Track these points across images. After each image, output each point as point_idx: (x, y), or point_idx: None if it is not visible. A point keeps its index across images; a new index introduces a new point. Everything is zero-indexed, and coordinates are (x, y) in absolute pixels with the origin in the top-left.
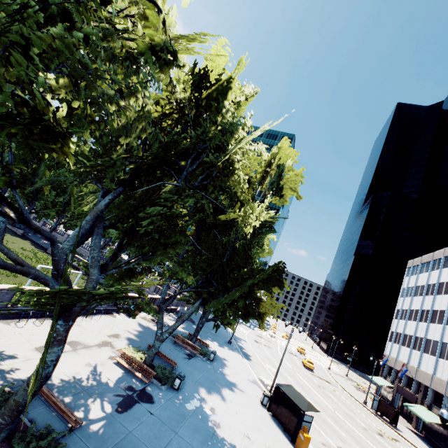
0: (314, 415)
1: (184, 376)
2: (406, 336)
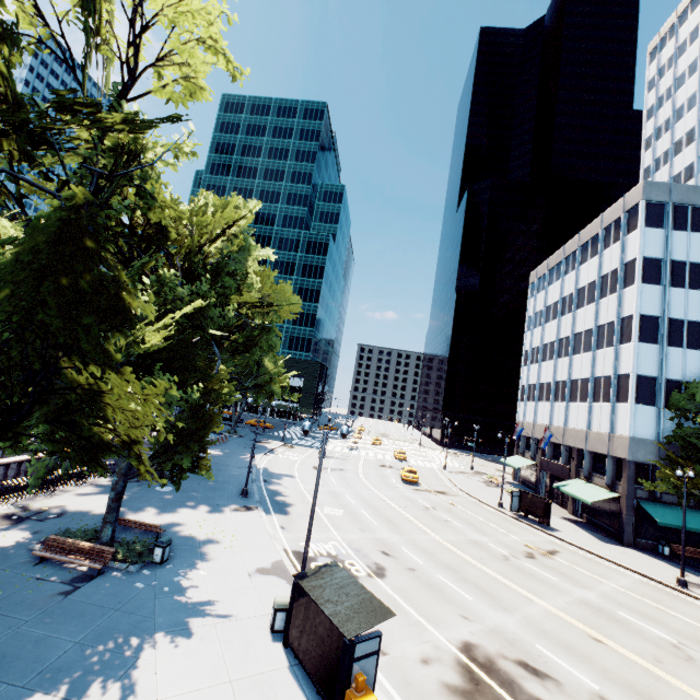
0: (411, 583)
1: None
2: (542, 386)
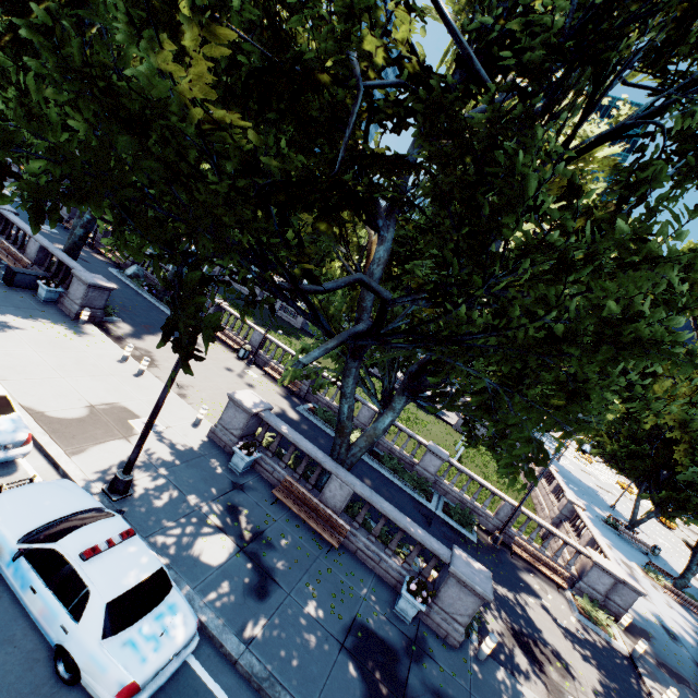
0: None
1: None
2: None
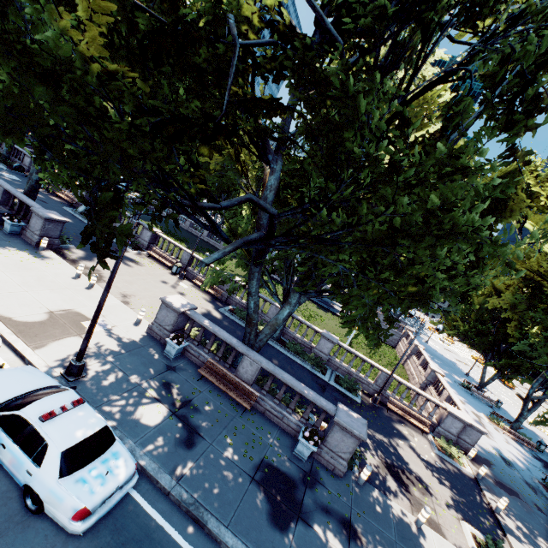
0: None
1: (545, 443)
2: None
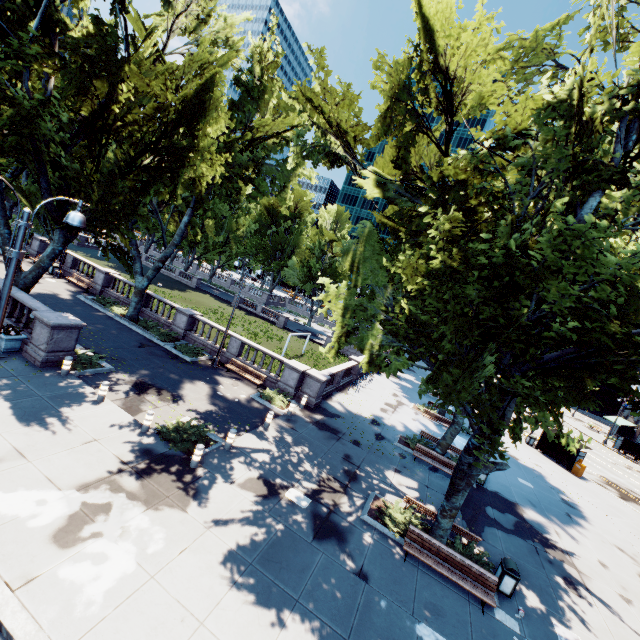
0: None
1: None
2: None
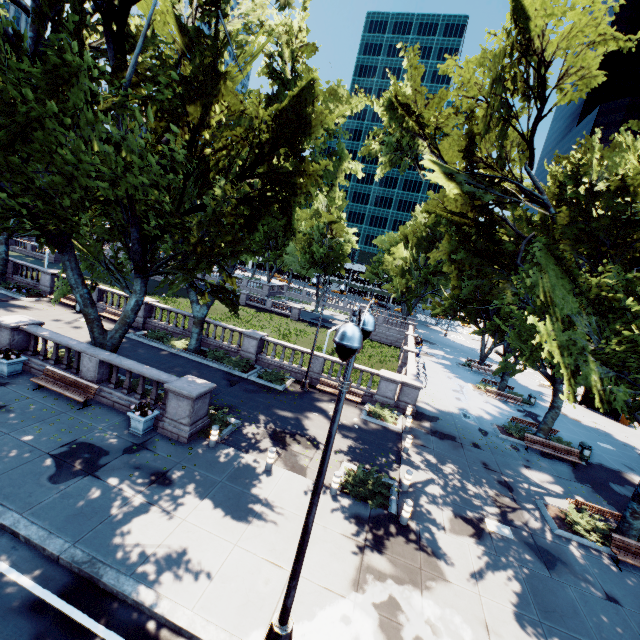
0: None
1: (535, 396)
2: None
